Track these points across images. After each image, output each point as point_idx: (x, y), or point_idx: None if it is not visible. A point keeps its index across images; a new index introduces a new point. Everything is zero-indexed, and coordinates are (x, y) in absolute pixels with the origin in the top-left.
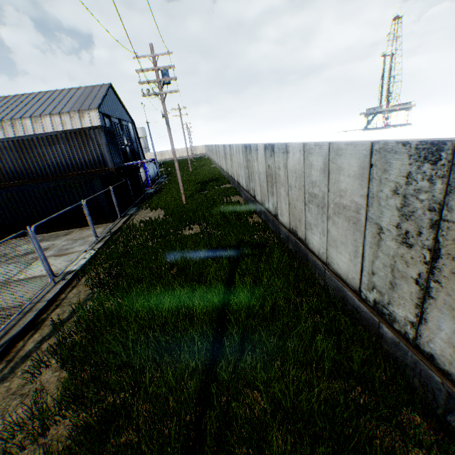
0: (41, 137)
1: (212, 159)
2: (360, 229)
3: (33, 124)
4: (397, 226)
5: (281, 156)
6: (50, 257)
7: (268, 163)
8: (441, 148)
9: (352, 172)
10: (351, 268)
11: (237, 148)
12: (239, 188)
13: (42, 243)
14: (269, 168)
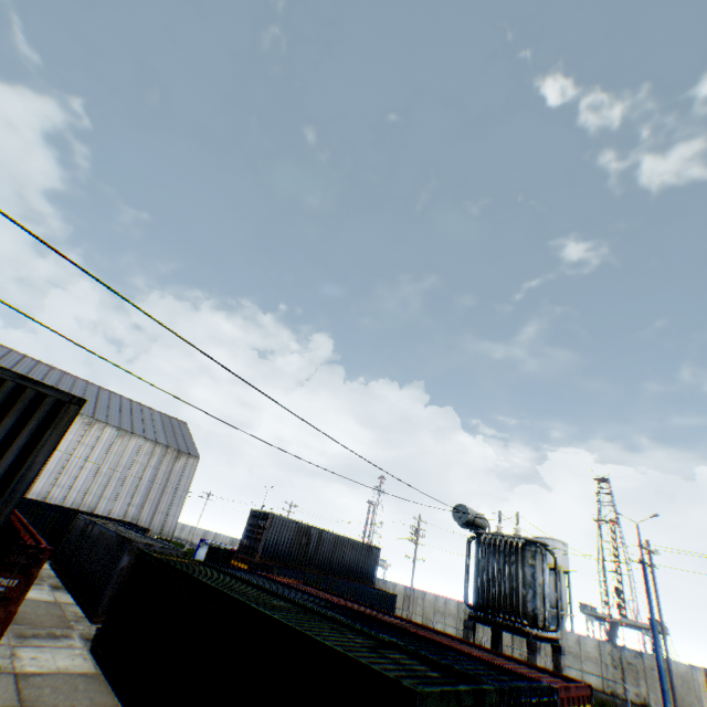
0: (350, 540)
1: None
2: (598, 664)
3: (117, 436)
4: (611, 662)
5: None
6: None
7: None
8: (616, 644)
9: (591, 644)
10: (597, 680)
11: (443, 597)
12: None
13: None
14: None
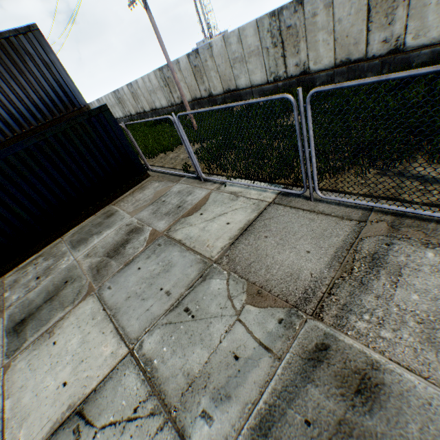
0: None
1: None
2: None
3: None
4: None
5: None
6: (179, 221)
7: None
8: None
9: None
10: None
11: (234, 36)
12: (238, 94)
13: (94, 239)
14: None
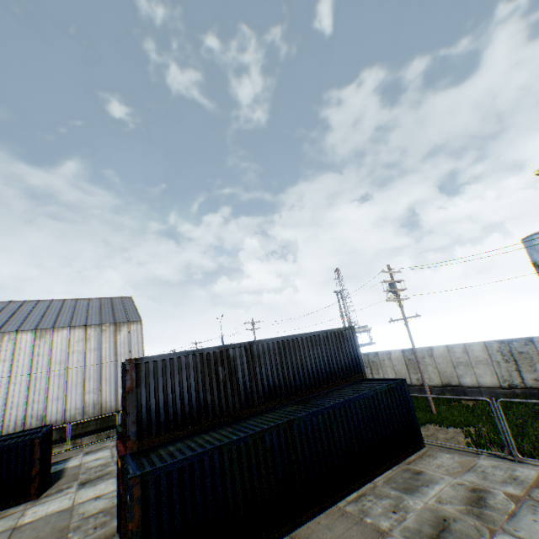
0: (304, 337)
1: None
2: None
3: (36, 339)
4: None
5: None
6: (533, 489)
7: None
8: None
9: None
10: None
11: (459, 347)
12: (461, 389)
13: (428, 489)
14: None
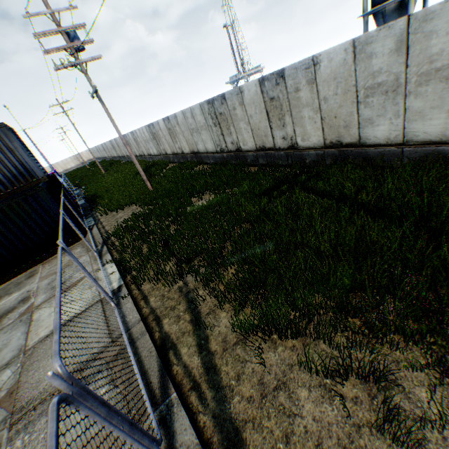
0: None
1: (116, 157)
2: None
3: None
4: None
5: (301, 75)
6: (50, 299)
7: (270, 96)
8: None
9: None
10: None
11: (188, 112)
12: (199, 156)
13: (3, 300)
14: (272, 102)
